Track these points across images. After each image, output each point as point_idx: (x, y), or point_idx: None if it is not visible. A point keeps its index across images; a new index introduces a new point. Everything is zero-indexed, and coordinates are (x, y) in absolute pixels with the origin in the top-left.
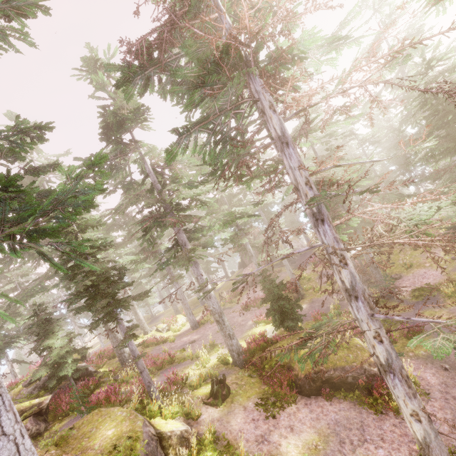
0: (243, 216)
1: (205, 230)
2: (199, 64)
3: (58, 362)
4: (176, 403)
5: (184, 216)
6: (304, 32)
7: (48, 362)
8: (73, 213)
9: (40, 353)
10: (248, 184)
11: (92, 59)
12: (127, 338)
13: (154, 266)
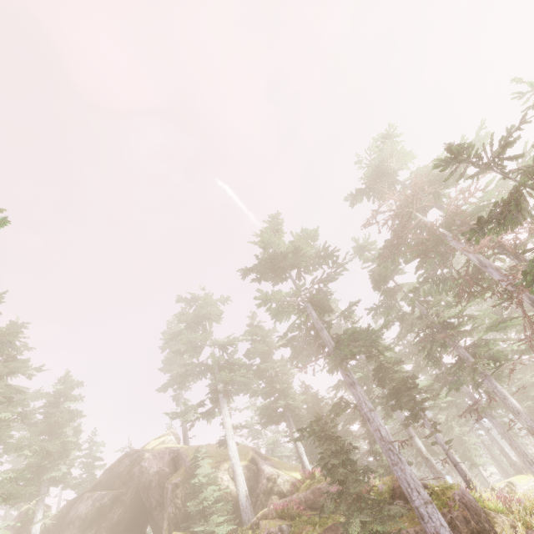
0: (505, 320)
1: (490, 343)
2: (415, 251)
3: (389, 467)
4: (498, 500)
5: (456, 332)
6: (488, 182)
7: (382, 464)
8: (382, 333)
9: (374, 457)
10: (482, 296)
11: (357, 245)
12: (433, 432)
13: (462, 406)
